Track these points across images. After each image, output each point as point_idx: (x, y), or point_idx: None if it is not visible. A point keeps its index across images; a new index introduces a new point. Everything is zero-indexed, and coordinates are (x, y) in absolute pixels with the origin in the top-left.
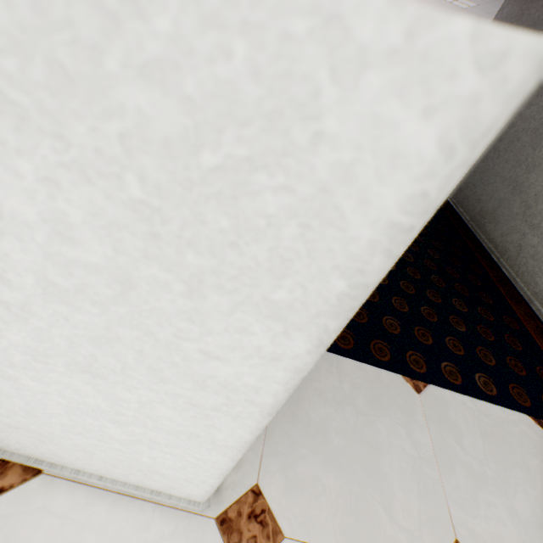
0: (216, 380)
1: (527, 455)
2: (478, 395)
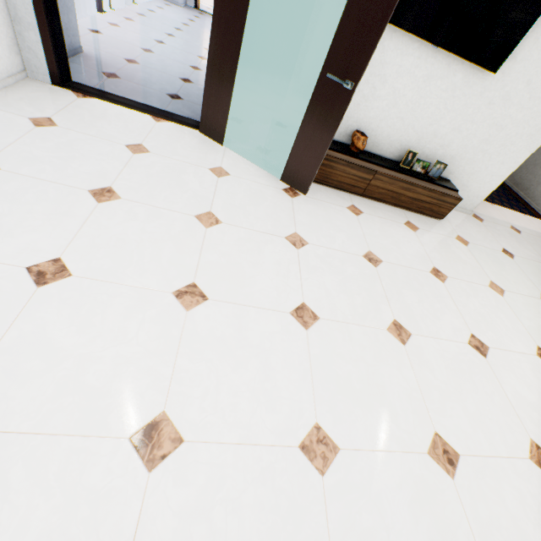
0: (517, 162)
1: (520, 218)
2: (506, 207)
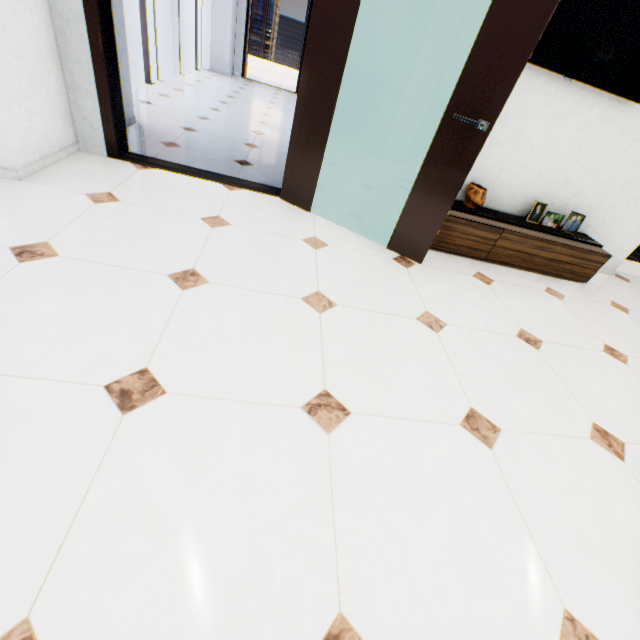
0: None
1: None
2: None
